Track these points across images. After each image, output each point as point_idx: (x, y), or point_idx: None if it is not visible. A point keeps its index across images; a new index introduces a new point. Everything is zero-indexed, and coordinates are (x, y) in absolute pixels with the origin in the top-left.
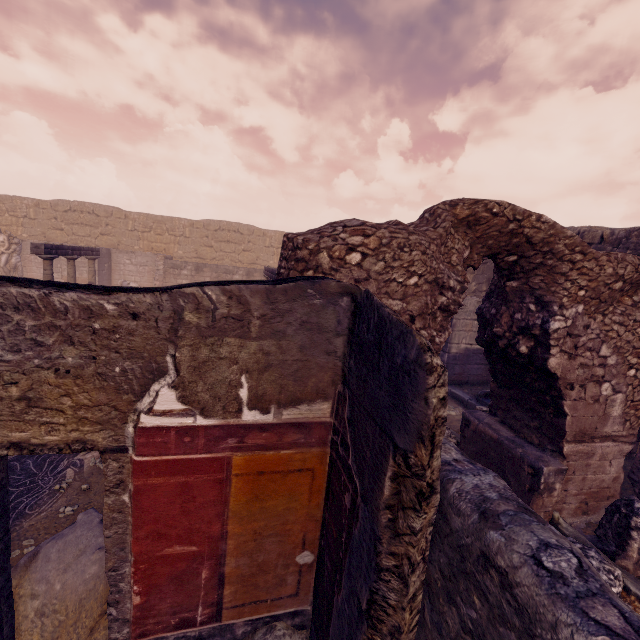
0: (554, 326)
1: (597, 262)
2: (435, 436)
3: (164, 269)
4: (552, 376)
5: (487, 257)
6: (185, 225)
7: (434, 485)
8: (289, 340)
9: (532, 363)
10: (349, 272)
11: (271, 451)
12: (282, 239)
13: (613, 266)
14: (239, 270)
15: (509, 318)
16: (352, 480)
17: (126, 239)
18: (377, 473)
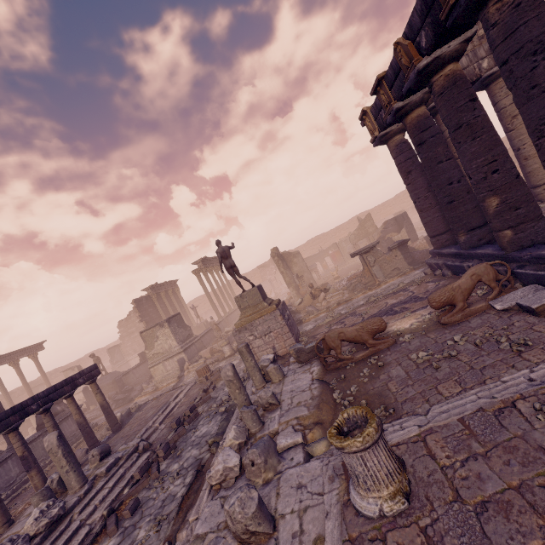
0: None
1: None
2: None
3: None
4: None
5: None
6: (392, 201)
7: None
8: None
9: None
10: None
11: None
12: None
13: None
14: None
15: None
16: None
17: (376, 217)
18: None
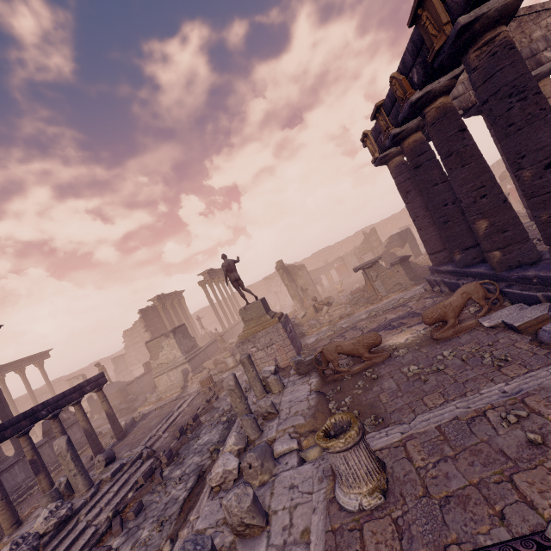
0: None
1: None
2: None
3: None
4: None
5: None
6: (398, 215)
7: None
8: None
9: None
10: None
11: None
12: None
13: None
14: None
15: None
16: None
17: (382, 231)
18: None
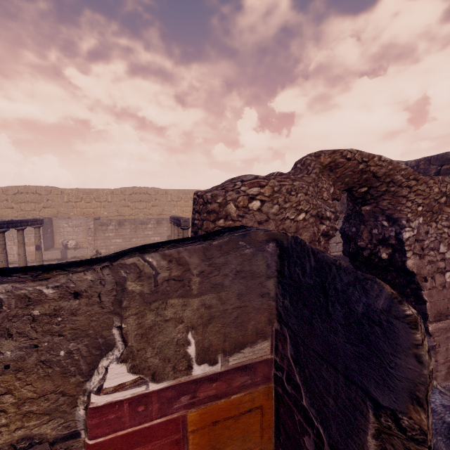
0: (406, 236)
1: (427, 185)
2: (428, 393)
3: (94, 227)
4: (410, 273)
5: (345, 191)
6: (107, 193)
7: (431, 444)
8: (227, 290)
9: (393, 265)
10: (252, 216)
11: (222, 399)
12: (179, 194)
13: (438, 186)
14: (151, 220)
15: (368, 233)
16: (311, 423)
17: (63, 209)
18: (350, 426)
